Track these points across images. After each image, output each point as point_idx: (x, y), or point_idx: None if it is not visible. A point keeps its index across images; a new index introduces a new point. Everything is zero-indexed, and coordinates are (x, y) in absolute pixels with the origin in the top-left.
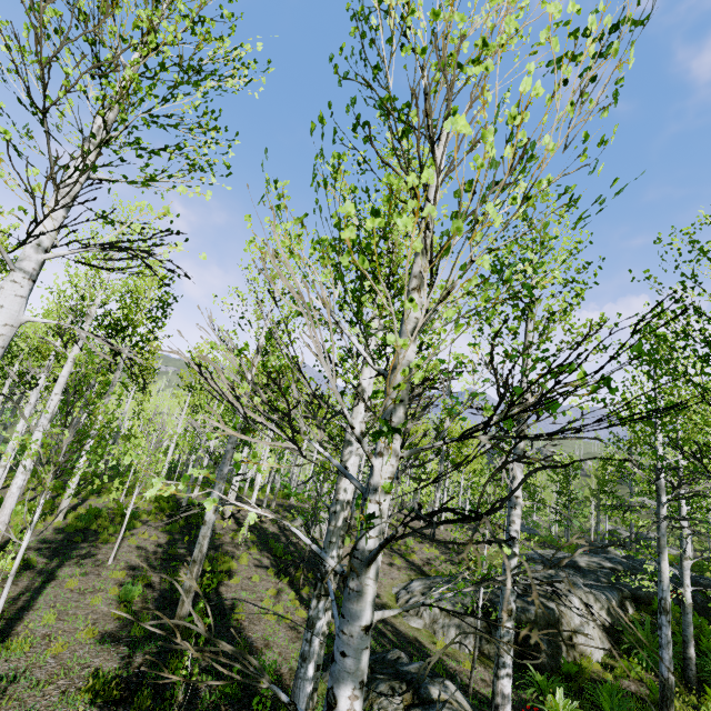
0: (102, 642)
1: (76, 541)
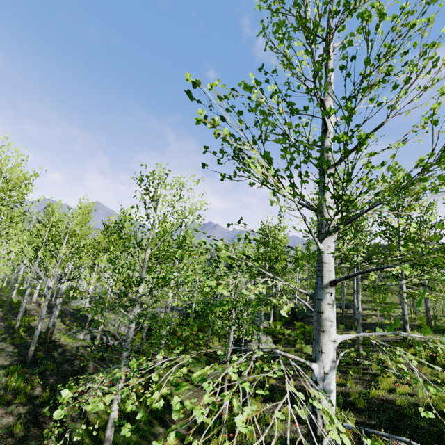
0: None
1: None
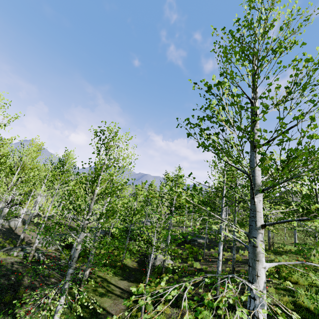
0: None
1: None
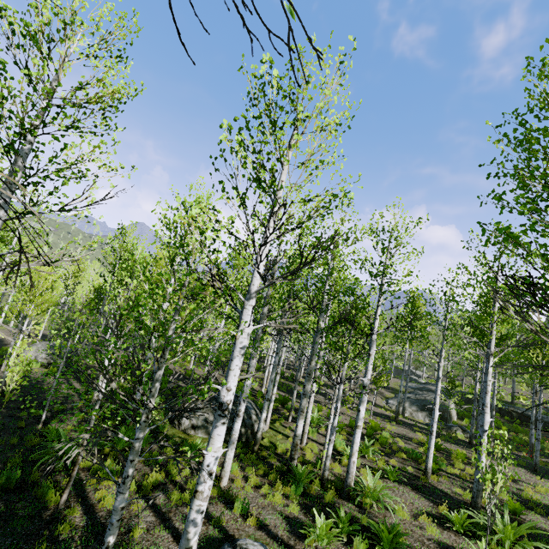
0: (393, 426)
1: (299, 395)
